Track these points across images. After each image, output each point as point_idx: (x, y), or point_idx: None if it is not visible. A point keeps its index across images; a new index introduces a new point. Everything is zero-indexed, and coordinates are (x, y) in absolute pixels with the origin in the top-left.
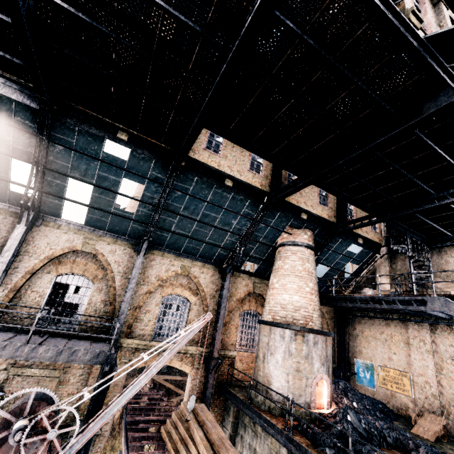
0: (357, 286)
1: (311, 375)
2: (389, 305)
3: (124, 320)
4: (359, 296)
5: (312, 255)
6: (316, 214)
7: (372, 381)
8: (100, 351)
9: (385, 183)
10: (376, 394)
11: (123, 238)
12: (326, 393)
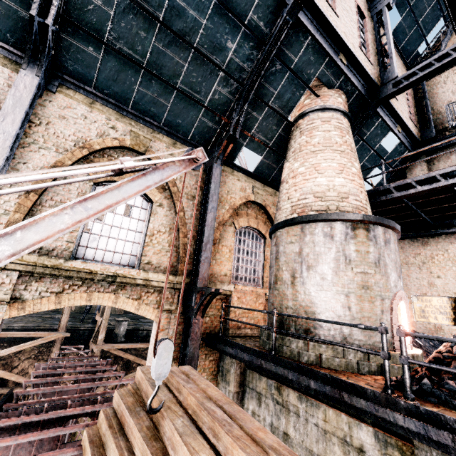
0: None
1: (387, 293)
2: None
3: None
4: (443, 170)
5: (350, 129)
6: (360, 60)
7: None
8: None
9: None
10: None
11: None
12: (407, 323)
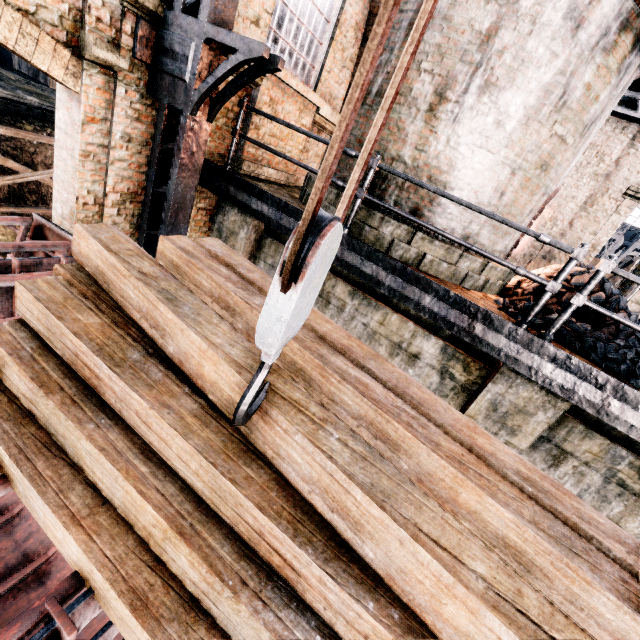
0: None
1: (553, 186)
2: None
3: None
4: None
5: None
6: None
7: None
8: None
9: None
10: None
11: None
12: None
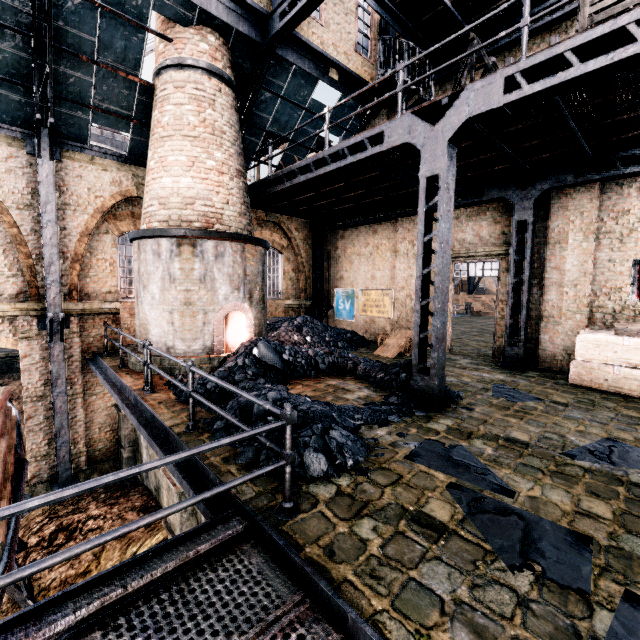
0: None
1: (212, 307)
2: (335, 163)
3: None
4: (299, 164)
5: (224, 95)
6: None
7: (351, 311)
8: None
9: None
10: (355, 326)
11: None
12: (246, 329)
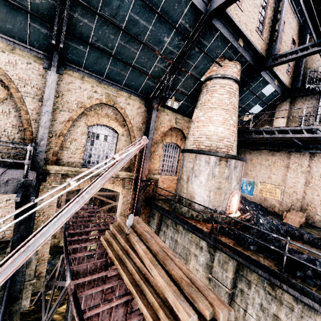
0: (255, 126)
1: (228, 191)
2: (311, 134)
3: (45, 147)
4: (278, 128)
5: (238, 90)
6: (253, 42)
7: (251, 191)
8: (8, 178)
9: None
10: (252, 199)
11: (24, 47)
12: (236, 203)
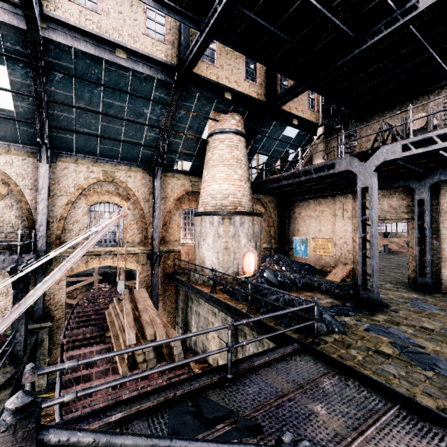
0: None
1: (238, 250)
2: (306, 176)
3: (45, 232)
4: (283, 175)
5: (242, 142)
6: (242, 92)
7: (305, 251)
8: (5, 257)
9: (301, 28)
10: (308, 260)
11: (18, 146)
12: (253, 262)
